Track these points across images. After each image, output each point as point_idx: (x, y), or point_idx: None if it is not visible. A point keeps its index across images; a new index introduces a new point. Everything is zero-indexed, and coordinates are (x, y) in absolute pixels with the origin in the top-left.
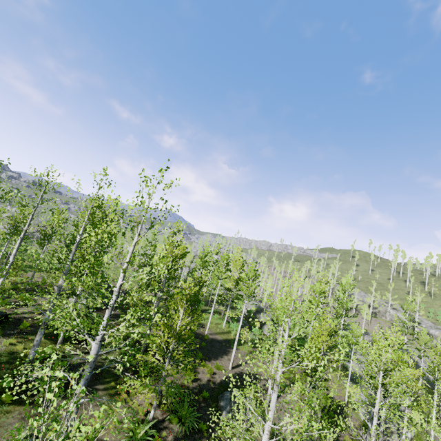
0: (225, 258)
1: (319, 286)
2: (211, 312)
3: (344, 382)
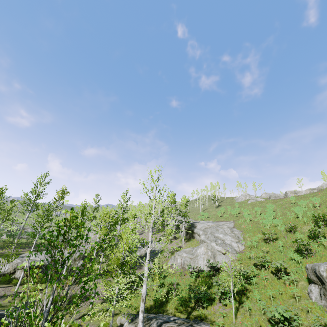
0: None
1: None
2: None
3: None
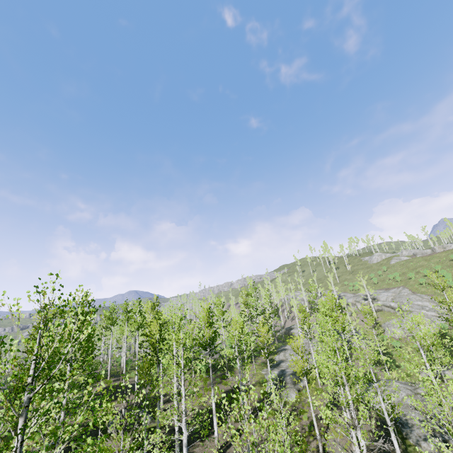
0: (124, 307)
1: (217, 299)
2: (124, 360)
3: (262, 371)
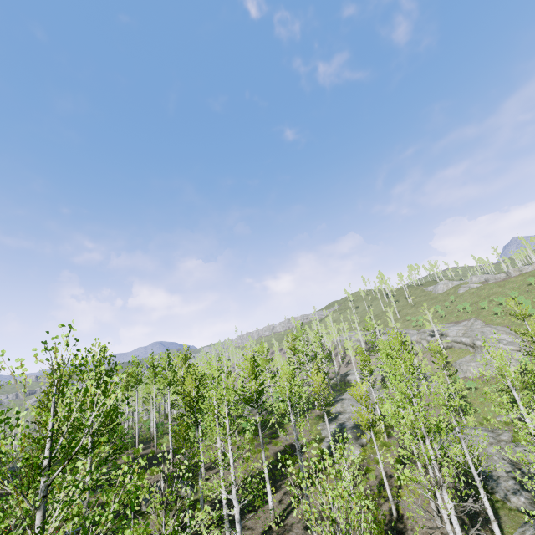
0: (150, 362)
1: (260, 346)
2: (154, 424)
3: (318, 426)
